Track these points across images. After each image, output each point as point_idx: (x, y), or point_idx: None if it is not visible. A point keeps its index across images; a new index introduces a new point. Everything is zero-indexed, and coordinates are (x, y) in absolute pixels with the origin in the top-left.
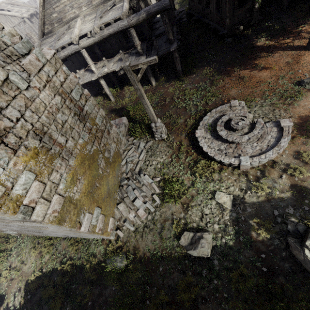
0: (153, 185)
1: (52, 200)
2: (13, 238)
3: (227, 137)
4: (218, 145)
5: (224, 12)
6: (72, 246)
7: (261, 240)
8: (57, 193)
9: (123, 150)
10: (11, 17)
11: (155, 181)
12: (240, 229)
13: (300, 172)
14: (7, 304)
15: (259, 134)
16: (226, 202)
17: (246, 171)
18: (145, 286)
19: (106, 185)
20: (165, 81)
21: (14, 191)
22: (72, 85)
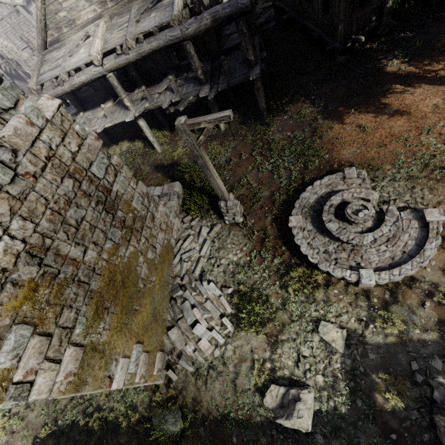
0: (223, 301)
1: (63, 357)
2: None
3: (339, 234)
4: (324, 243)
5: (336, 14)
6: None
7: (391, 410)
8: (72, 344)
9: (175, 239)
10: None
11: (225, 293)
12: (357, 388)
13: None
14: None
15: (391, 233)
16: (337, 341)
17: (368, 289)
18: None
19: (151, 304)
20: (240, 123)
21: None
22: (91, 154)
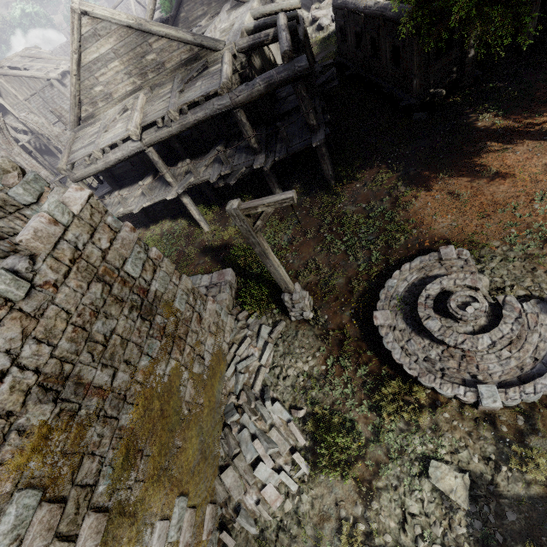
0: (293, 428)
1: (79, 531)
2: None
3: (443, 335)
4: (424, 347)
5: (409, 68)
6: None
7: None
8: (93, 509)
9: (228, 343)
10: (29, 79)
11: (295, 416)
12: None
13: None
14: None
15: (514, 334)
16: (457, 491)
17: (492, 412)
18: None
19: (198, 436)
20: (302, 194)
21: None
22: (126, 249)
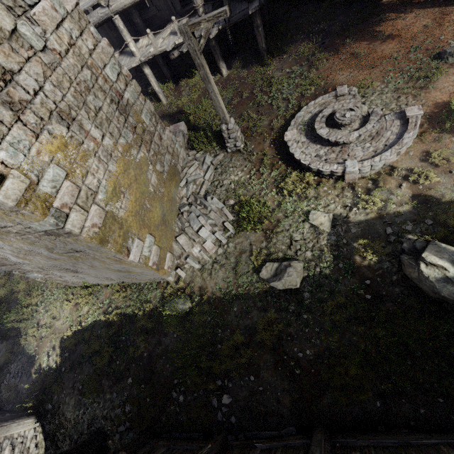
0: (225, 211)
1: (89, 211)
2: (38, 292)
3: (329, 136)
4: (316, 149)
5: None
6: (119, 293)
7: (367, 265)
8: (96, 204)
9: (181, 167)
10: None
11: (227, 206)
12: (340, 254)
13: (427, 178)
14: (39, 366)
15: (374, 129)
16: (324, 223)
17: (353, 182)
18: (215, 329)
19: (160, 209)
20: (241, 68)
21: (41, 187)
22: (105, 56)
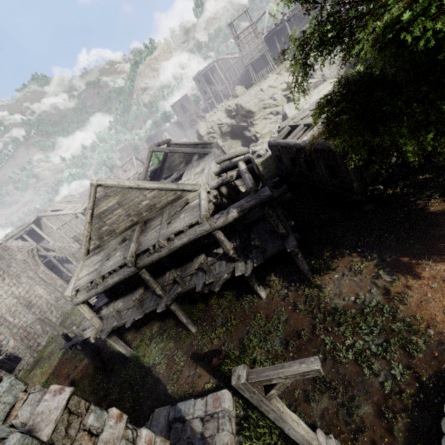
0: None
1: None
2: None
3: None
4: None
5: (346, 177)
6: None
7: None
8: None
9: None
10: (63, 215)
11: None
12: None
13: None
14: None
15: None
16: None
17: None
18: None
19: None
20: (282, 287)
21: None
22: None
